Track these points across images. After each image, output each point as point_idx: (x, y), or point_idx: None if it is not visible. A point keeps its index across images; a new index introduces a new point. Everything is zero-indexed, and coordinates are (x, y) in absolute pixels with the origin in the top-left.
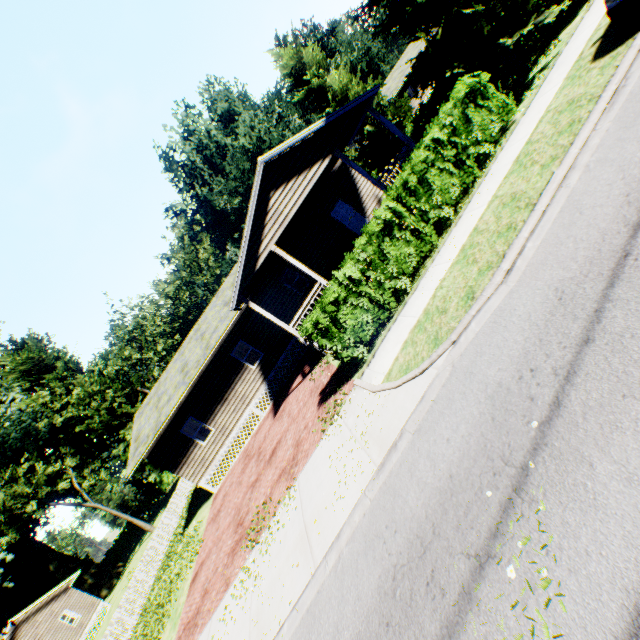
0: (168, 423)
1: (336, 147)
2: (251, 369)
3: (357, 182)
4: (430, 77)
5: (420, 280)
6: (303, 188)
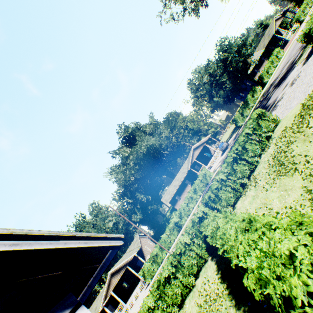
0: (251, 70)
1: (284, 16)
2: (266, 61)
3: (280, 32)
4: (300, 2)
5: (310, 10)
6: (280, 21)
